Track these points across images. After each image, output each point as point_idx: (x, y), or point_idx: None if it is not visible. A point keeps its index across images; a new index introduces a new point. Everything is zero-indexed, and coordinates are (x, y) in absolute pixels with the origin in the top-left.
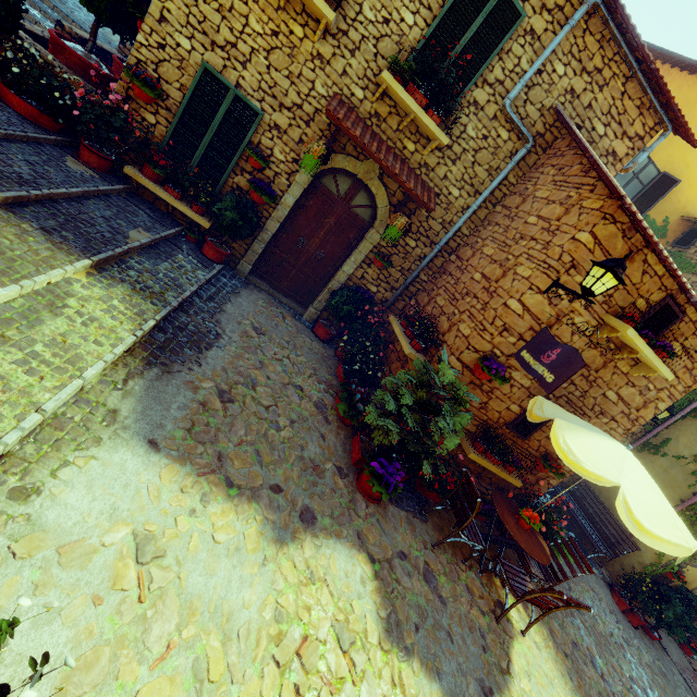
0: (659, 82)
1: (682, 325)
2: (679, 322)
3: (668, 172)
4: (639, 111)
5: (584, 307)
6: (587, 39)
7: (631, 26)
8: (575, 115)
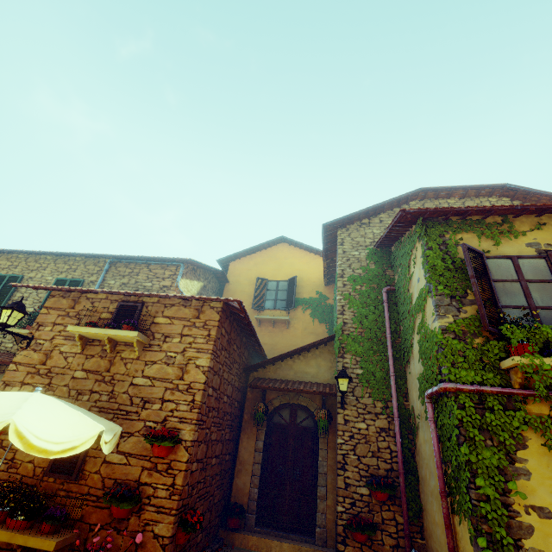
0: (148, 258)
1: (150, 308)
2: (146, 308)
3: (289, 278)
4: (164, 269)
5: (64, 339)
6: (119, 269)
7: (120, 256)
8: (132, 288)
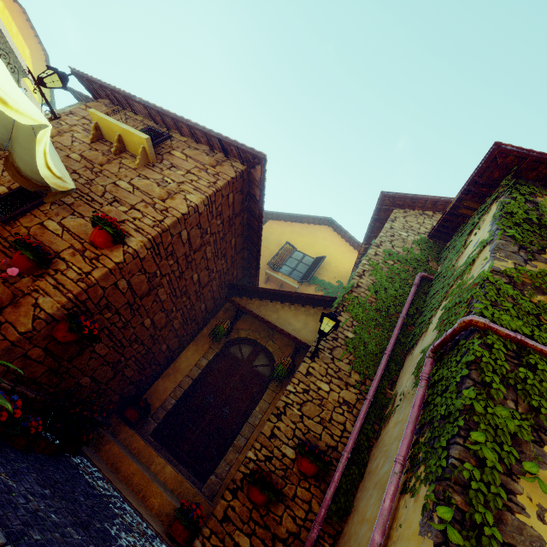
0: None
1: (175, 142)
2: (171, 141)
3: (318, 256)
4: None
5: (83, 130)
6: None
7: None
8: None
